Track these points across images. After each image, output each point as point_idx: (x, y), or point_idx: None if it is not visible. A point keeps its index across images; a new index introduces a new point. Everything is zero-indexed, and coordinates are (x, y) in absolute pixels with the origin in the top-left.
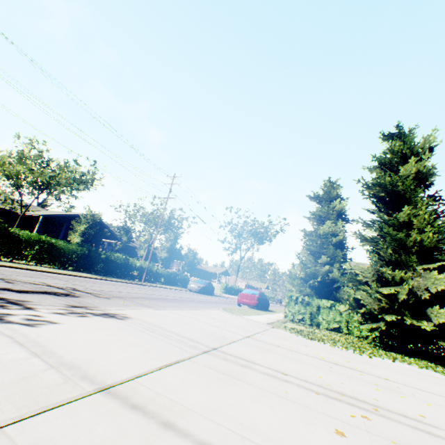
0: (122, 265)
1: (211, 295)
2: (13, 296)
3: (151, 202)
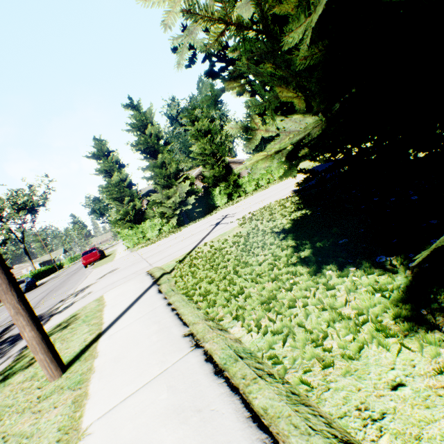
0: None
1: (37, 286)
2: None
3: None
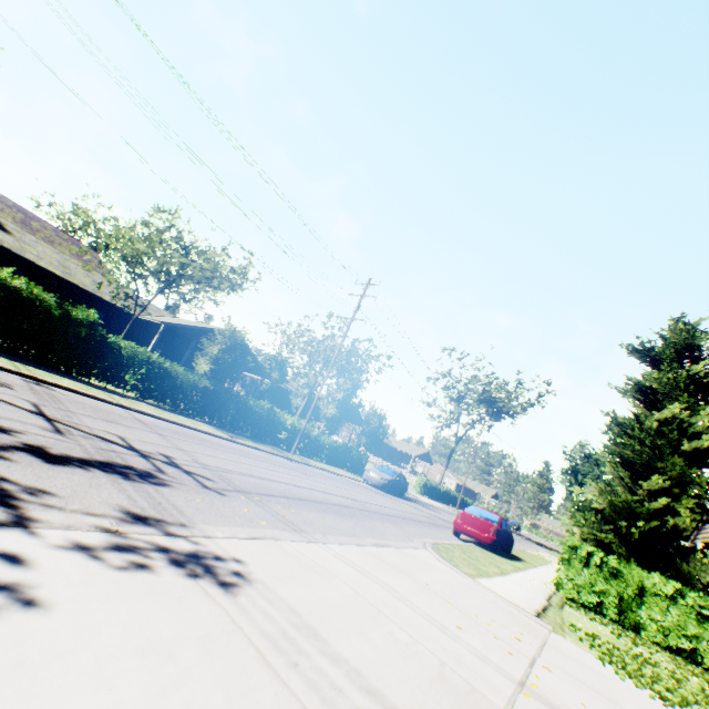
0: (264, 419)
1: (401, 496)
2: (26, 473)
3: (324, 323)
